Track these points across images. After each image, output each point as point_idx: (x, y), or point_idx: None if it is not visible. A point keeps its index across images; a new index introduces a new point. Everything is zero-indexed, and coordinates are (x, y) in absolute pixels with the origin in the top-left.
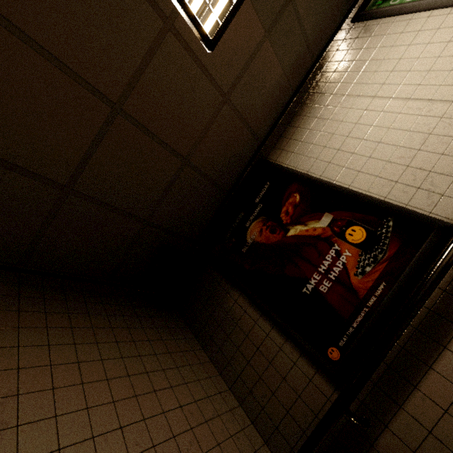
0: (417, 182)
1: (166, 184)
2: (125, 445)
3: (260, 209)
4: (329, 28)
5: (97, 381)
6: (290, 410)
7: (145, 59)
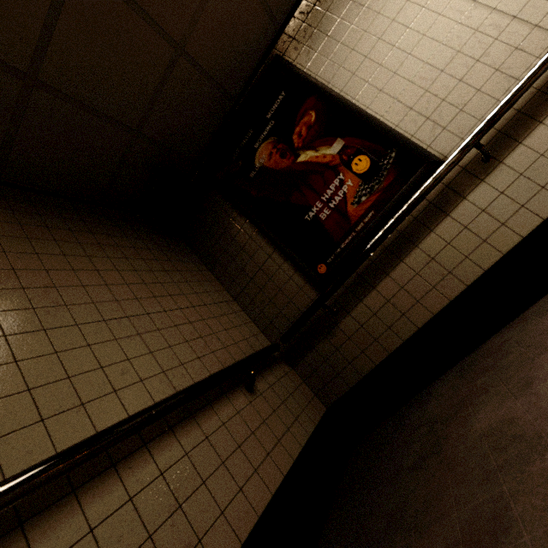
0: (429, 112)
1: (157, 82)
2: (153, 323)
3: (272, 127)
4: None
5: (118, 285)
6: (283, 310)
7: None
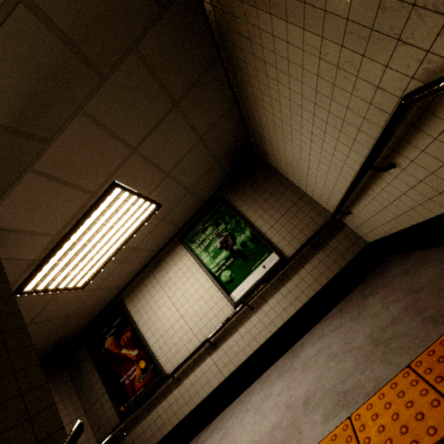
0: (165, 352)
1: (59, 327)
2: None
3: (114, 331)
4: (167, 238)
5: None
6: (105, 424)
7: (44, 307)
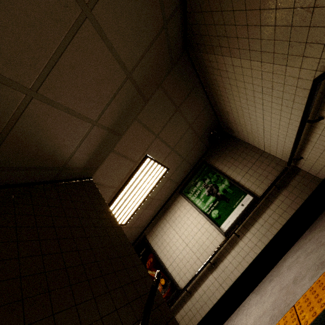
0: (178, 271)
1: None
2: None
3: (141, 258)
4: (171, 192)
5: None
6: None
7: None
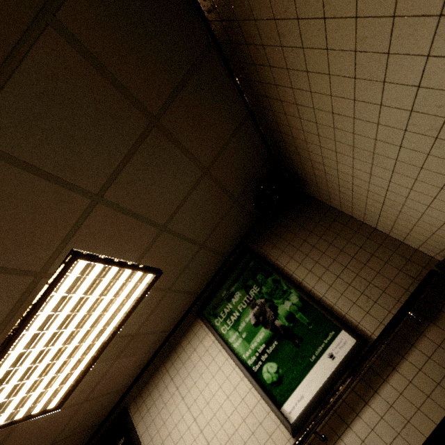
0: None
1: None
2: None
3: None
4: (182, 312)
5: None
6: None
7: None
